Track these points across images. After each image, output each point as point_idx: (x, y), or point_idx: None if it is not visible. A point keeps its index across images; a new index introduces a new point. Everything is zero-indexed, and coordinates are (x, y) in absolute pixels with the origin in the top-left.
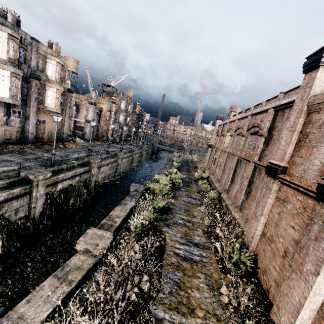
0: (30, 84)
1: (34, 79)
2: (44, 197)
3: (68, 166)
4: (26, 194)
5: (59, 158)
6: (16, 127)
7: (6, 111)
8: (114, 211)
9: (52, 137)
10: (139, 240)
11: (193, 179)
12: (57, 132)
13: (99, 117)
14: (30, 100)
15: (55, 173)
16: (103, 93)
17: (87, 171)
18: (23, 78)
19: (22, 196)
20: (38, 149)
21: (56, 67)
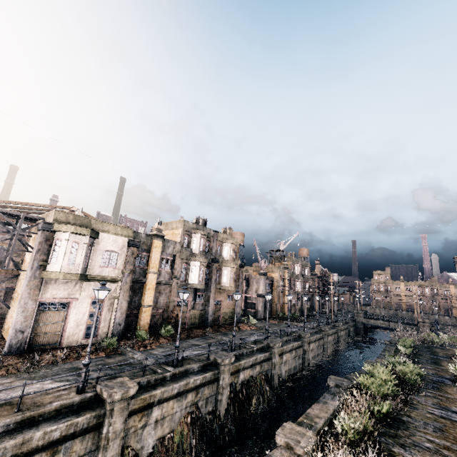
0: (211, 268)
1: (214, 263)
2: (228, 388)
3: (248, 351)
4: (214, 380)
5: (238, 342)
6: (199, 311)
7: (194, 296)
8: (311, 409)
9: (227, 319)
10: (355, 455)
11: (447, 377)
12: (231, 312)
13: (271, 289)
14: (210, 283)
15: (236, 358)
16: (271, 260)
17: (267, 358)
18: (206, 264)
19: (211, 382)
20: (216, 332)
21: (230, 248)
